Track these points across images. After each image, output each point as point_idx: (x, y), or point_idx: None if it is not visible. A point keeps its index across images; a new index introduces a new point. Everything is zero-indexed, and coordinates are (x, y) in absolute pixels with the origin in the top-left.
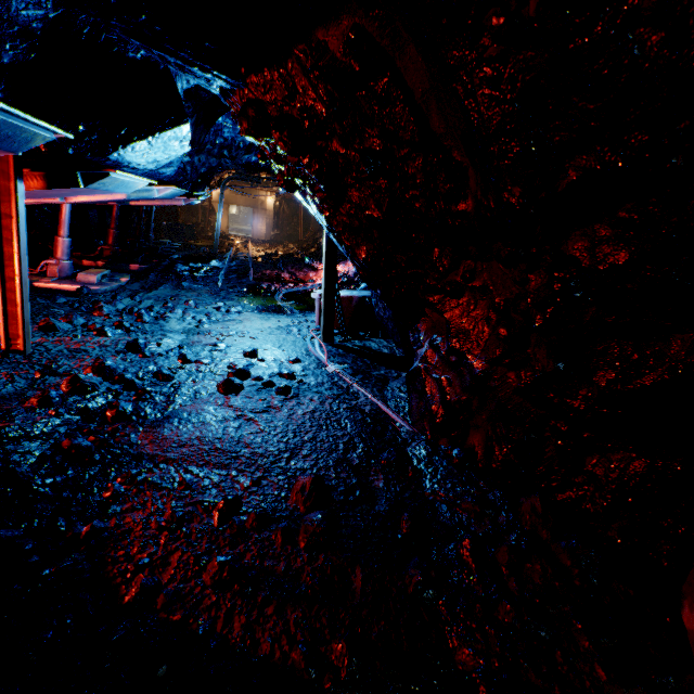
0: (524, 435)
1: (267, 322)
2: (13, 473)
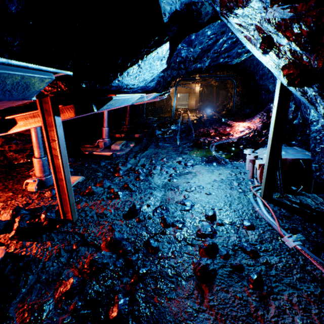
0: None
1: (212, 175)
2: None
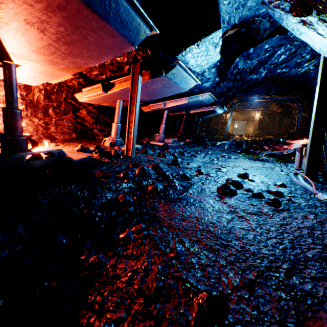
0: None
1: (254, 163)
2: (89, 202)
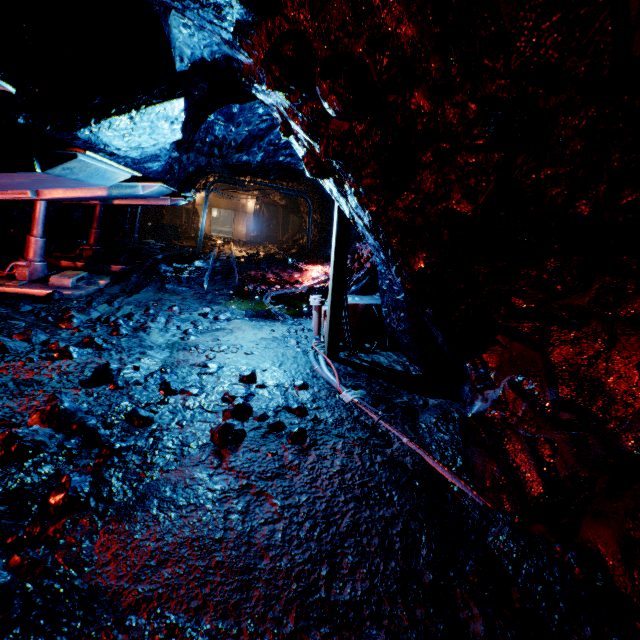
0: None
1: (260, 332)
2: None
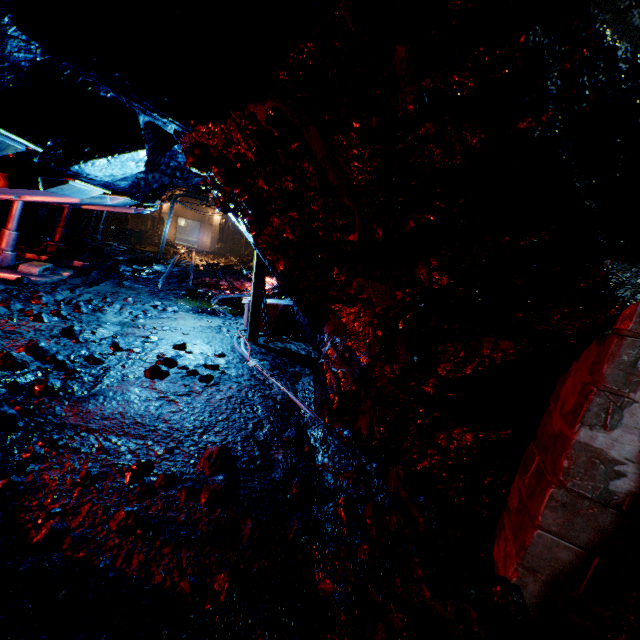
0: (394, 416)
1: (200, 321)
2: None
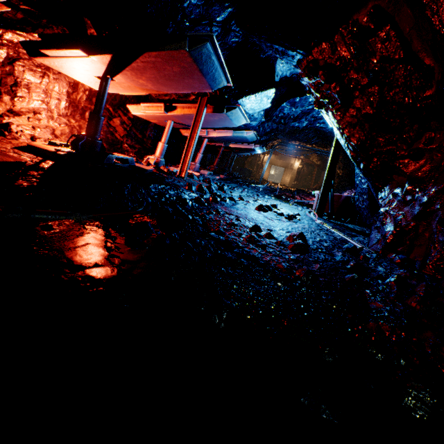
0: None
1: (283, 203)
2: (180, 196)
